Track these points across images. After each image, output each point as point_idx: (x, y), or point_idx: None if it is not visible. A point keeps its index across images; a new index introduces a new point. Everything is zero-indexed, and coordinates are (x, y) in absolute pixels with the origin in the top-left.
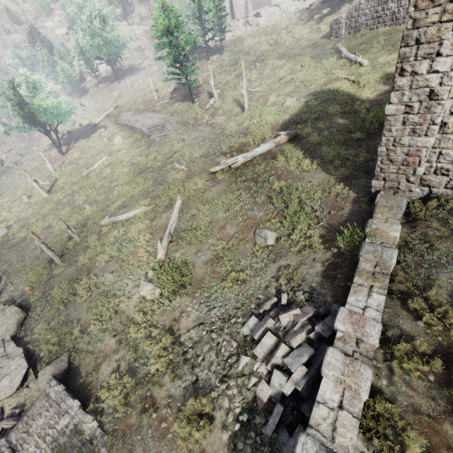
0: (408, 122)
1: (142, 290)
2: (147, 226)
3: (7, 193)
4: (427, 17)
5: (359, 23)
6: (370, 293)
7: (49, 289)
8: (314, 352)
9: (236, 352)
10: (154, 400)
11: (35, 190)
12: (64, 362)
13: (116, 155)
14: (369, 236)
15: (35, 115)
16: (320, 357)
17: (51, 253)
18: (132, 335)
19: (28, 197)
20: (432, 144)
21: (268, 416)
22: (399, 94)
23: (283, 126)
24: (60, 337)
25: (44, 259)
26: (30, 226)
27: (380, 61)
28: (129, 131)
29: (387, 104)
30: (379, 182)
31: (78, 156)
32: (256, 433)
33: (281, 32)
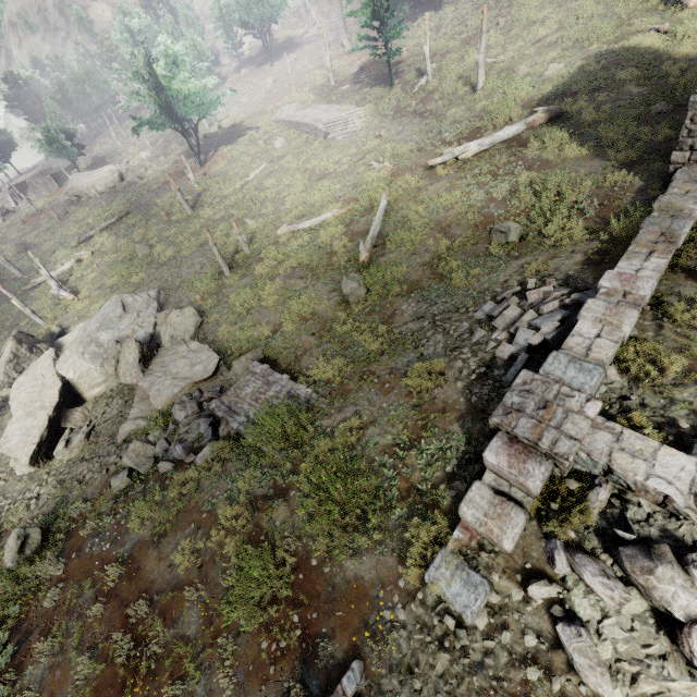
0: None
1: (346, 288)
2: (341, 231)
3: (137, 212)
4: None
5: None
6: (648, 258)
7: (223, 299)
8: (569, 314)
9: (469, 332)
10: (373, 372)
11: (175, 206)
12: (259, 353)
13: (279, 162)
14: (656, 211)
15: (173, 105)
16: (575, 318)
17: (222, 261)
18: (337, 329)
19: (167, 214)
20: None
21: (509, 369)
22: None
23: (541, 102)
24: (249, 336)
25: (207, 273)
26: (176, 245)
27: None
28: (294, 131)
29: None
30: (682, 153)
31: (225, 166)
32: (494, 382)
33: None
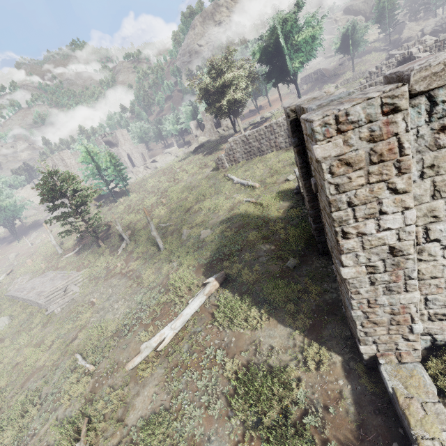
0: (376, 281)
1: None
2: None
3: None
4: (351, 180)
5: (236, 157)
6: None
7: None
8: None
9: None
10: None
11: None
12: None
13: None
14: None
15: None
16: None
17: None
18: None
19: None
20: (419, 298)
21: None
22: (352, 256)
23: (207, 266)
24: None
25: None
26: None
27: (268, 182)
28: (21, 304)
29: (340, 266)
30: (369, 347)
31: None
32: None
33: (177, 171)
